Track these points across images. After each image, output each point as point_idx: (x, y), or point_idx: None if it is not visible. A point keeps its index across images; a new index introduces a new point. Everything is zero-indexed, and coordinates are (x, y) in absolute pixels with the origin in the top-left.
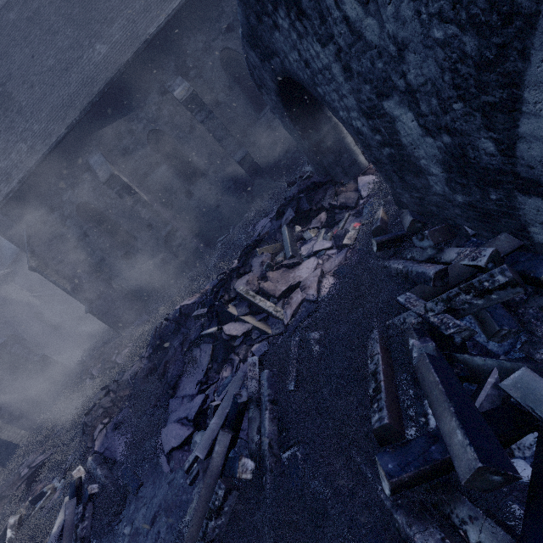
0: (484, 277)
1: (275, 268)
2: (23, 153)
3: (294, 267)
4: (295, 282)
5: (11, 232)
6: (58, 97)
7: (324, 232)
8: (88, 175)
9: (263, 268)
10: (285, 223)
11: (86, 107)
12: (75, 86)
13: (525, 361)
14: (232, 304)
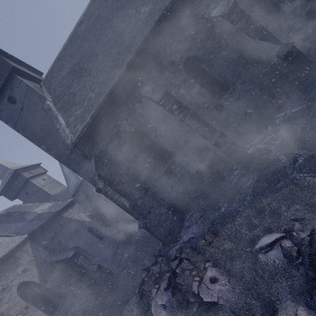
0: None
1: None
2: (92, 99)
3: None
4: None
5: (79, 167)
6: (115, 53)
7: None
8: (138, 105)
9: None
10: None
11: (141, 45)
12: (128, 41)
13: None
14: None
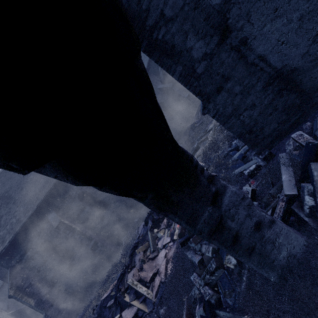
0: (209, 265)
1: (146, 261)
2: (13, 224)
3: (155, 258)
4: (156, 269)
5: (0, 271)
6: (34, 191)
7: (167, 231)
8: (47, 225)
9: (140, 263)
10: (149, 229)
11: (47, 193)
12: (42, 184)
13: (234, 310)
14: (127, 292)
